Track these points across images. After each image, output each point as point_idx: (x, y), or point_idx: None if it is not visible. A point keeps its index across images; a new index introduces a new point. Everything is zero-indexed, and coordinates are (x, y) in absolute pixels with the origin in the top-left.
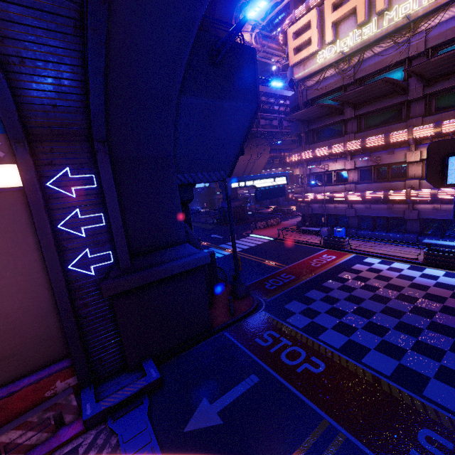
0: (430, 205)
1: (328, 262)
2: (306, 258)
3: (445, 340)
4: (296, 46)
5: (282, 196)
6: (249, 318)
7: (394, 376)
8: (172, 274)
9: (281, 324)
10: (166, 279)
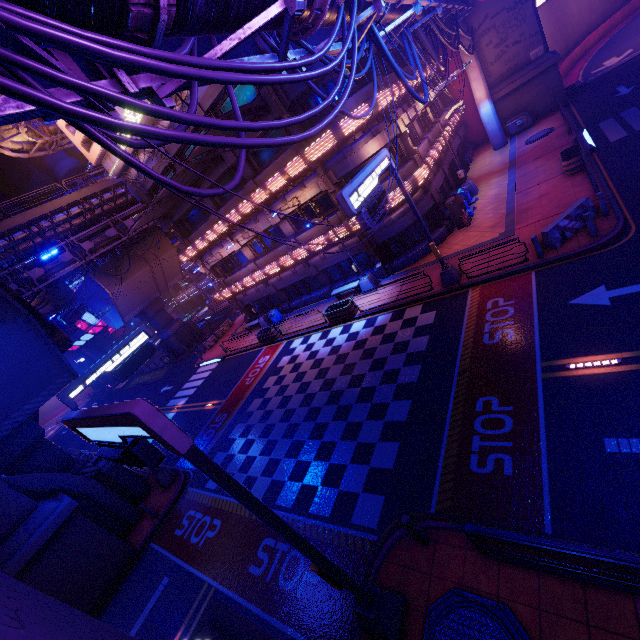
0: (318, 257)
1: (260, 370)
2: (244, 375)
3: (310, 427)
4: (81, 141)
5: (153, 353)
6: (175, 506)
7: (264, 498)
8: (34, 554)
9: (200, 496)
10: (33, 561)
